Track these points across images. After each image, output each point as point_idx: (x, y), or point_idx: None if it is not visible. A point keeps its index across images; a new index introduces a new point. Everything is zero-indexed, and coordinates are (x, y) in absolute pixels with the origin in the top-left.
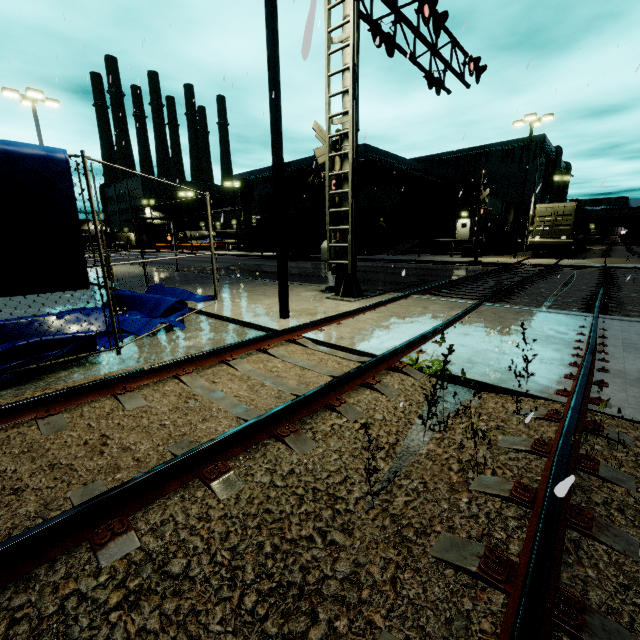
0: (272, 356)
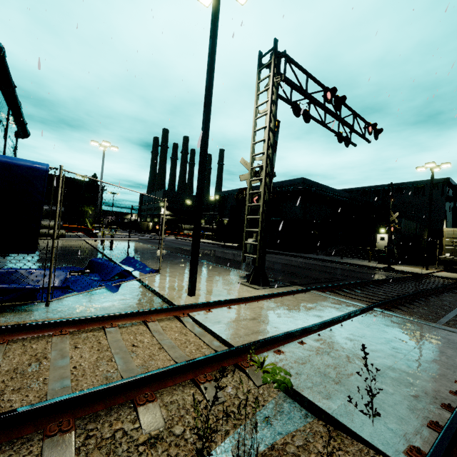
0: (149, 329)
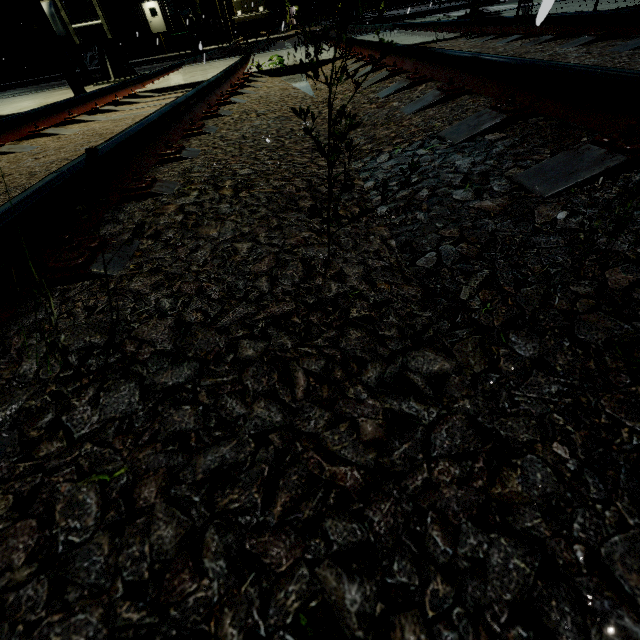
0: (131, 104)
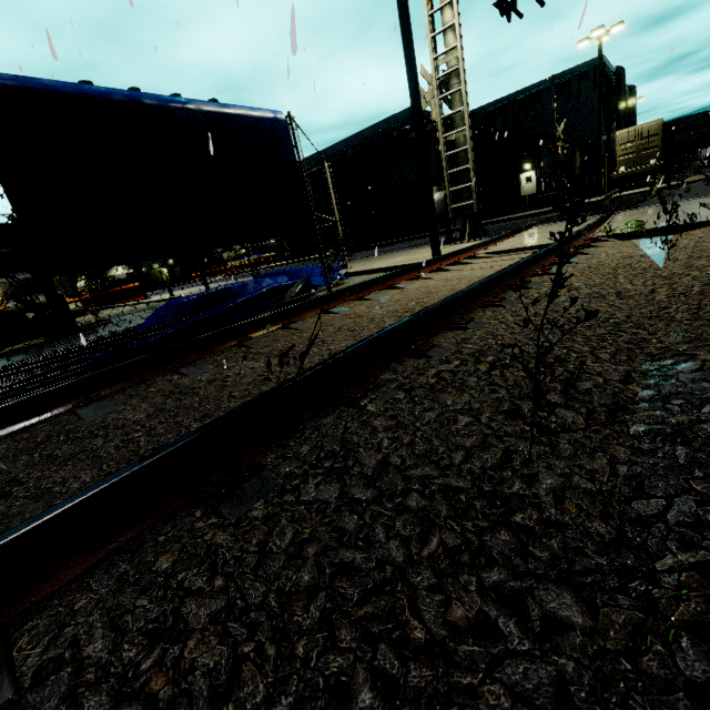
0: (468, 264)
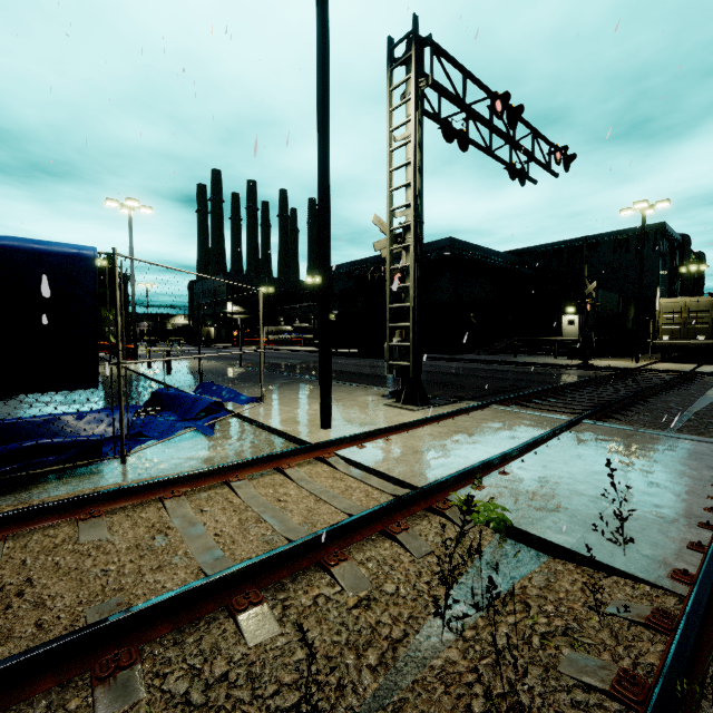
0: (289, 478)
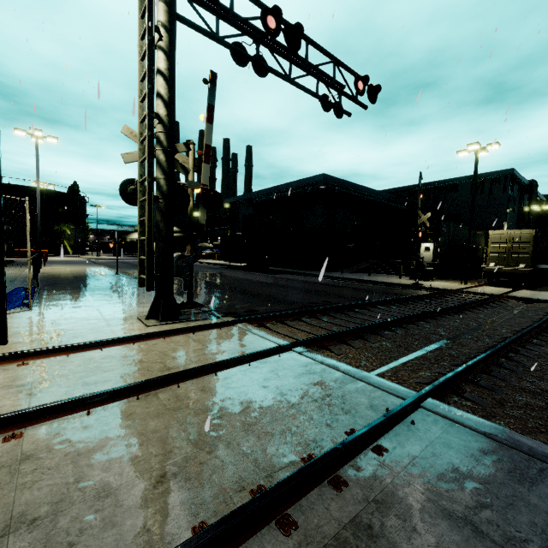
0: None
